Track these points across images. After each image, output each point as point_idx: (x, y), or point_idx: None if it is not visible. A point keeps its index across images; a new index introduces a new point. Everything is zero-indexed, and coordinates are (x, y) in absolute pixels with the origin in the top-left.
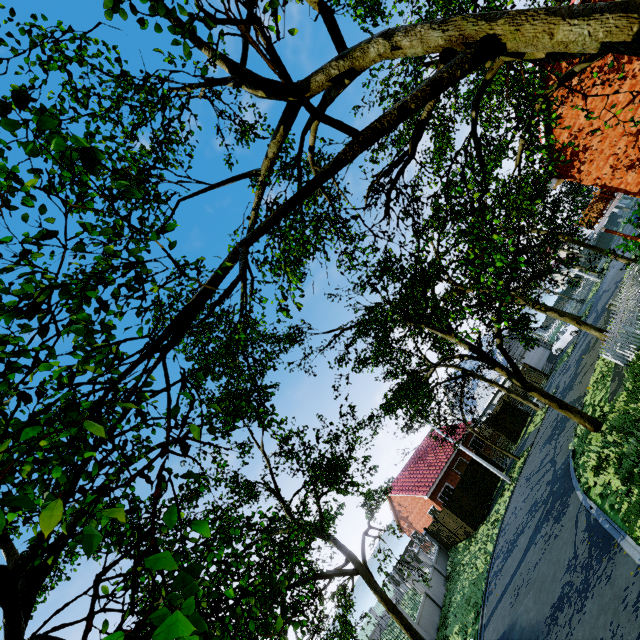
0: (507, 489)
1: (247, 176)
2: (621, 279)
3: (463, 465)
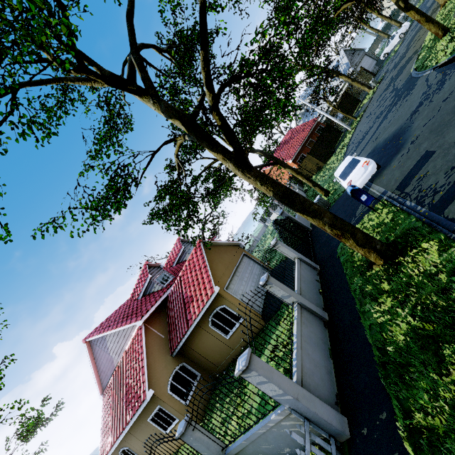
0: (348, 134)
1: None
2: None
3: (312, 143)
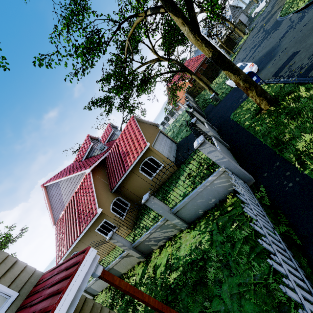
0: None
1: None
2: None
3: (202, 70)
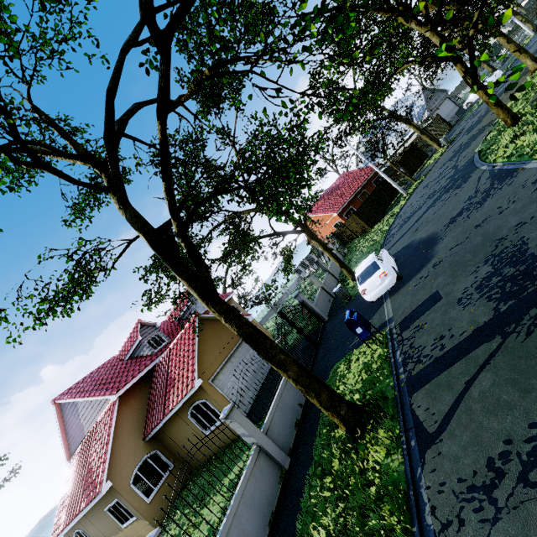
0: (402, 200)
1: None
2: None
3: (365, 196)
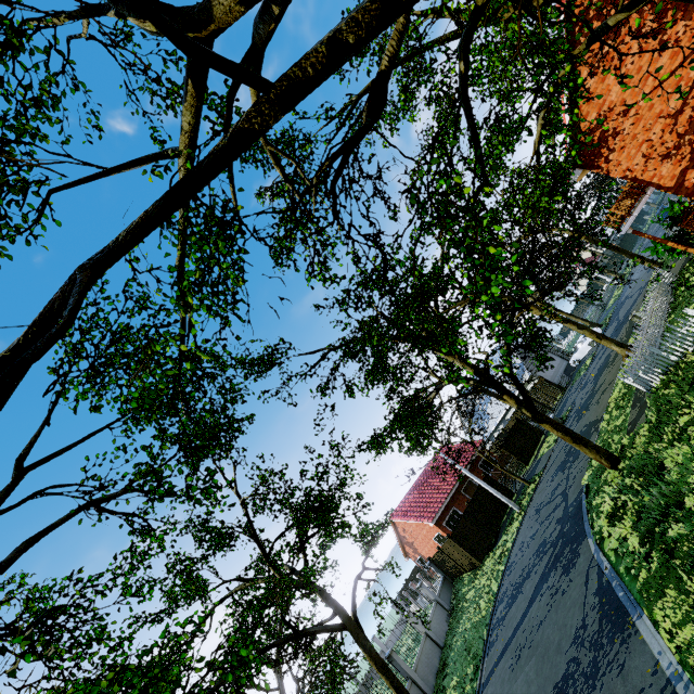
0: (516, 518)
1: (160, 157)
2: (645, 285)
3: (472, 487)
